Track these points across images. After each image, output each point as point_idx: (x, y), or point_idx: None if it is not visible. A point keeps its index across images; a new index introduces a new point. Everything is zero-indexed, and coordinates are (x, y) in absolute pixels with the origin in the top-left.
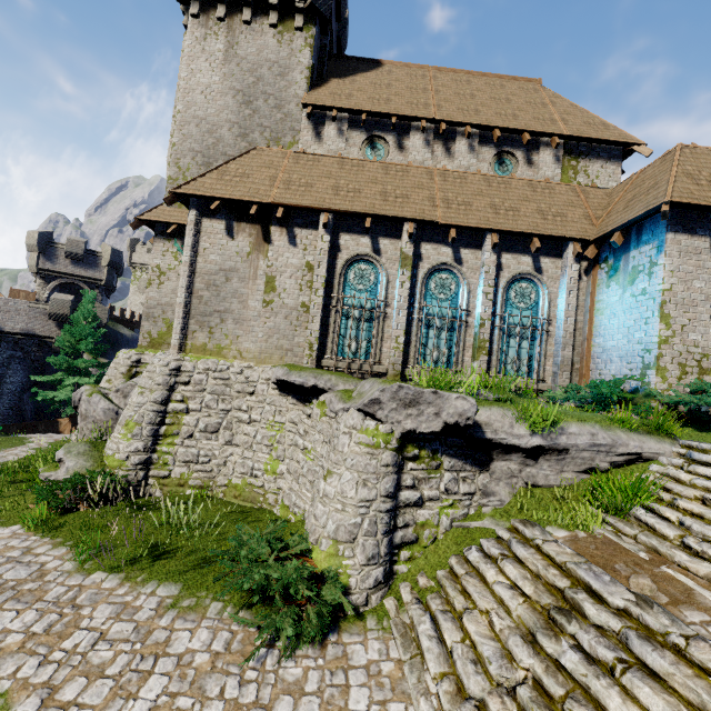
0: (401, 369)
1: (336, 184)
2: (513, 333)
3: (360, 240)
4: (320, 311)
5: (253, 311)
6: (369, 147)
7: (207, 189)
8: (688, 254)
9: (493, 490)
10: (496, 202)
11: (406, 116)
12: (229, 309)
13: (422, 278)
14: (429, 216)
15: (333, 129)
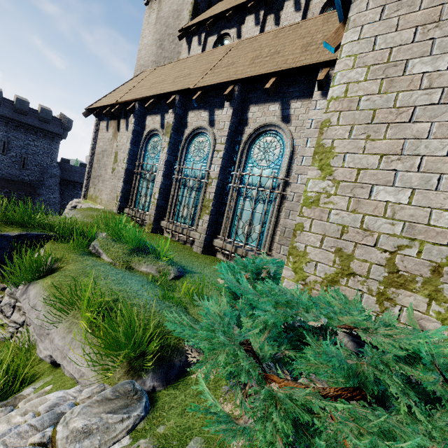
0: (159, 220)
1: (156, 81)
2: (250, 195)
3: (155, 119)
4: (123, 174)
5: (108, 175)
6: (220, 45)
7: (98, 103)
8: (406, 2)
9: (32, 330)
10: (262, 52)
11: (239, 5)
12: (101, 174)
13: (182, 143)
14: (189, 85)
15: (196, 41)
